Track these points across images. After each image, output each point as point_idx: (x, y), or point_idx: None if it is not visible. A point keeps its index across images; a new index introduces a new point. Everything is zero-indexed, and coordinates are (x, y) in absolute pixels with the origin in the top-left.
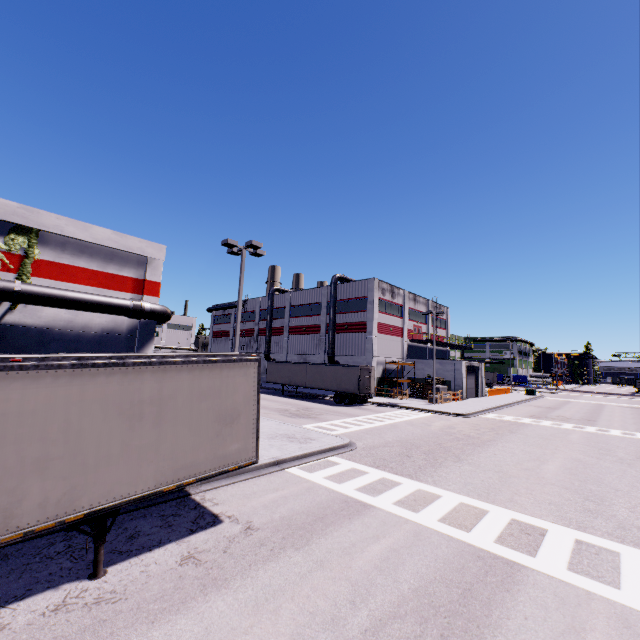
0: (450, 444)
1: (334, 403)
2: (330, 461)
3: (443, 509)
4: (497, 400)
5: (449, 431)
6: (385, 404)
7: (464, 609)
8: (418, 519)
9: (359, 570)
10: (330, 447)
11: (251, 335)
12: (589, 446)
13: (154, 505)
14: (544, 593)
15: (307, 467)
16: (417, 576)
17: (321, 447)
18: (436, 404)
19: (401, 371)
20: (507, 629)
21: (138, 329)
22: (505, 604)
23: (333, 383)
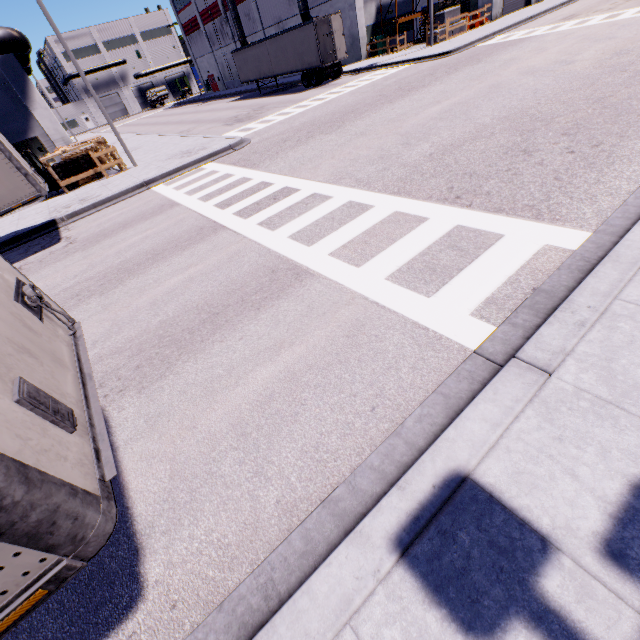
0: (358, 110)
1: (303, 89)
2: (200, 169)
3: (234, 193)
4: (554, 2)
5: (388, 89)
6: (363, 69)
7: (137, 267)
8: (199, 208)
9: (105, 256)
10: (209, 154)
11: (218, 15)
12: (559, 54)
13: (31, 241)
14: (208, 246)
15: (172, 181)
16: (137, 252)
17: (199, 157)
18: (434, 45)
19: (411, 1)
20: (146, 274)
21: (2, 73)
22: (168, 259)
23: (296, 60)
